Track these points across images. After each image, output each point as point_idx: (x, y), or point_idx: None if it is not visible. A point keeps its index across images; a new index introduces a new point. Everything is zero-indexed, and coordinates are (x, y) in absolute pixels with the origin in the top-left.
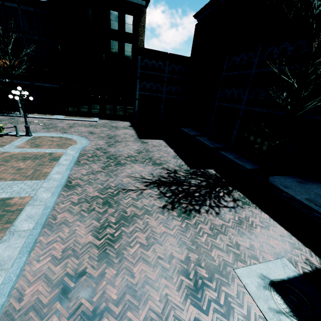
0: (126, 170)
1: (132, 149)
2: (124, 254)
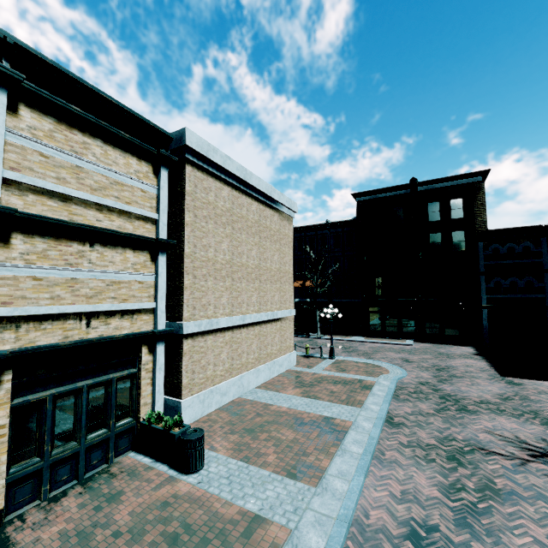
0: (480, 422)
1: (487, 391)
2: (502, 538)
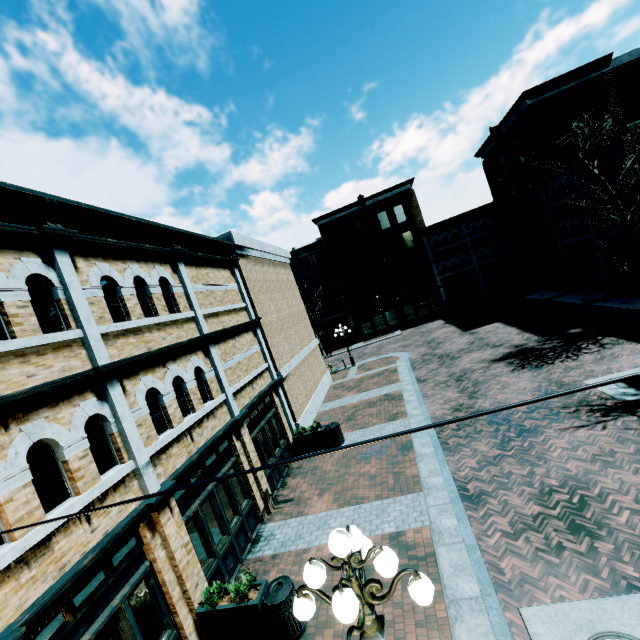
0: (464, 360)
1: (461, 343)
2: (486, 394)
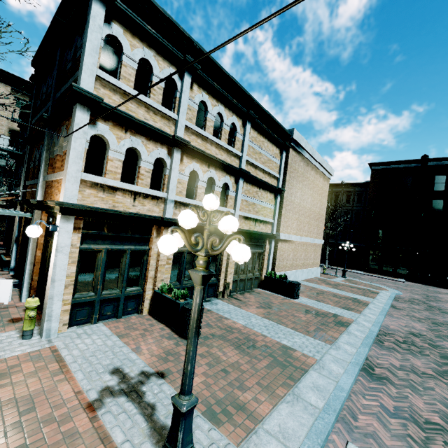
0: None
1: None
2: None
